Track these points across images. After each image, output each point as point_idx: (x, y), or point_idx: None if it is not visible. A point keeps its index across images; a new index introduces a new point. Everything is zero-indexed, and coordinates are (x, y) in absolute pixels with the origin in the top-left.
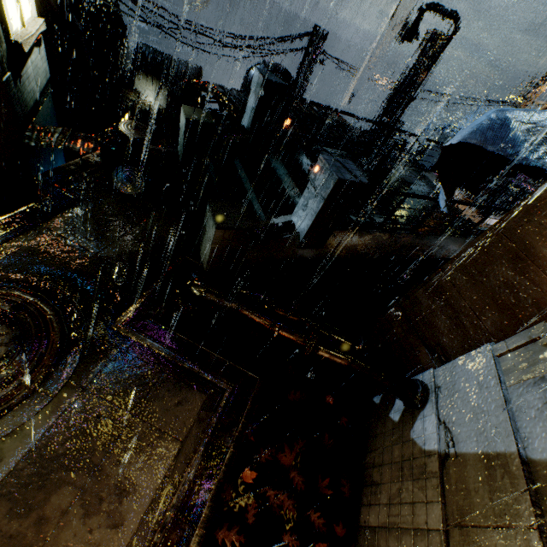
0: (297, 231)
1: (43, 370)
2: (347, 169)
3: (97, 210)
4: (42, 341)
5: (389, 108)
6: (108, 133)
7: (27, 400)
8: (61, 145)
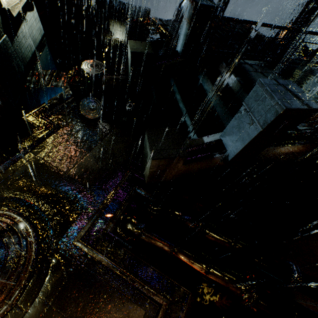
0: (226, 150)
1: (20, 286)
2: (292, 93)
3: (69, 135)
4: (20, 259)
5: (301, 14)
6: (72, 74)
7: (6, 316)
8: (49, 84)
